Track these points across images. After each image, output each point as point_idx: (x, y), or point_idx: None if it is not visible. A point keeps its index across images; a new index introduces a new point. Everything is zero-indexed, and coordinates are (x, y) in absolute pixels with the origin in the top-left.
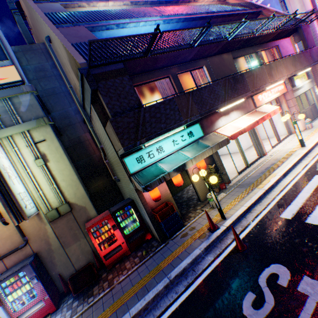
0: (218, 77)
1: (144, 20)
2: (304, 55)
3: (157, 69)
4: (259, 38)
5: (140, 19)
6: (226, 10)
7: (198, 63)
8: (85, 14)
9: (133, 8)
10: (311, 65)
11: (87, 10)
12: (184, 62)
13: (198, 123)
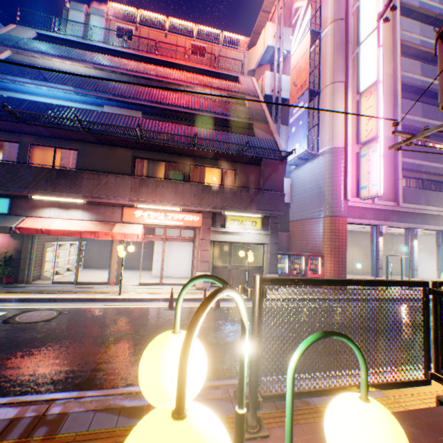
0: (93, 167)
1: (52, 85)
2: (239, 194)
3: (6, 131)
4: (170, 147)
5: (47, 84)
6: (189, 107)
7: (72, 144)
8: (3, 64)
9: (104, 73)
10: (247, 210)
11: (48, 62)
12: (49, 137)
13: (9, 199)
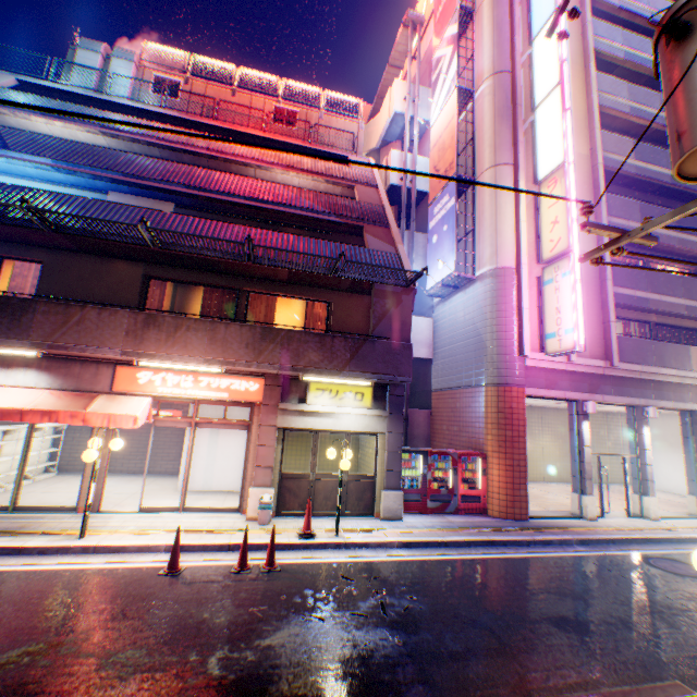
0: (68, 293)
1: (14, 155)
2: (329, 343)
3: None
4: (209, 260)
5: (6, 152)
6: (254, 197)
7: (33, 252)
8: None
9: (121, 142)
10: (345, 373)
11: (26, 122)
12: None
13: None
